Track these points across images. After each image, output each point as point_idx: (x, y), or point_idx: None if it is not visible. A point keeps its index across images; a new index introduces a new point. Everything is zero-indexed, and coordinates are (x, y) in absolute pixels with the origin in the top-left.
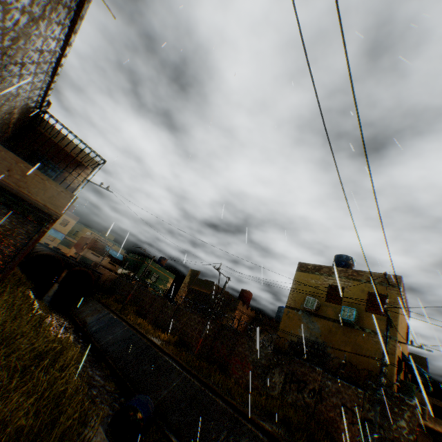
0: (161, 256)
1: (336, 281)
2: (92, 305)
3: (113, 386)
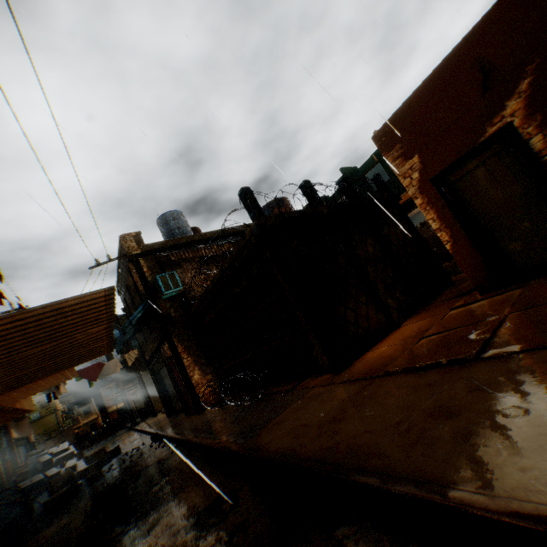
0: None
1: None
2: None
3: None
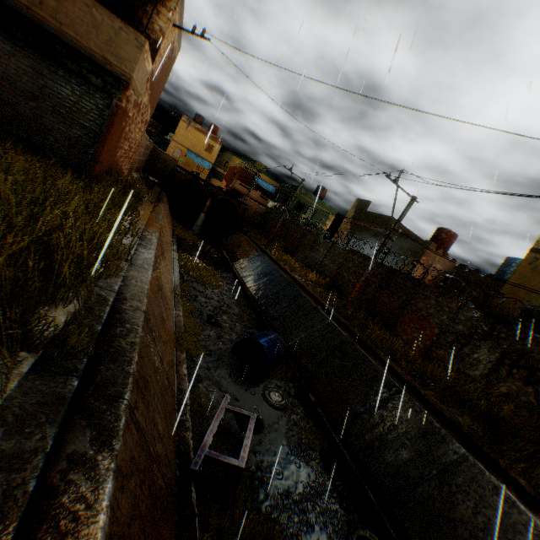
0: (318, 185)
1: None
2: (238, 238)
3: (247, 317)
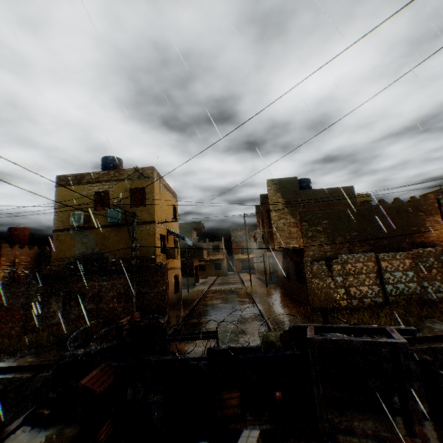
0: None
1: (101, 187)
2: None
3: None
